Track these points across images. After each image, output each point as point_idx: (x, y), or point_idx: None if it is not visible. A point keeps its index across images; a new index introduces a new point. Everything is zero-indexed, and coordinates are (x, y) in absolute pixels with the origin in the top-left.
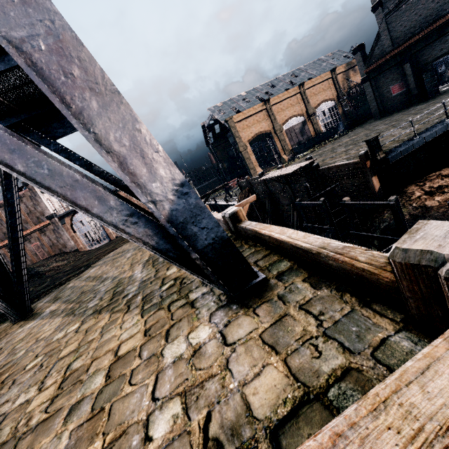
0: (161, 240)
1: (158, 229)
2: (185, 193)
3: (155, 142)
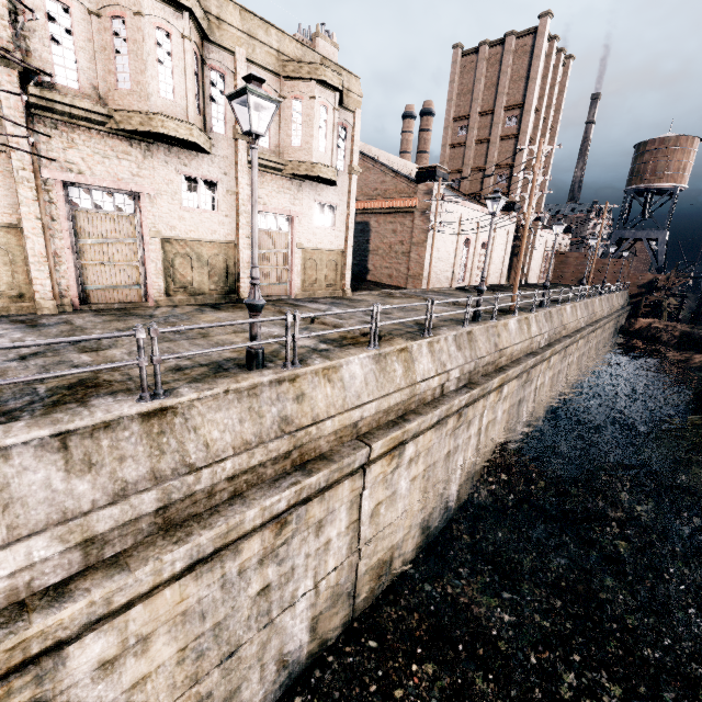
0: (656, 269)
1: (657, 268)
2: (661, 266)
3: (663, 261)
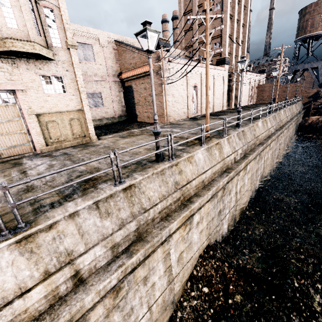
0: (318, 85)
1: (318, 84)
2: (321, 83)
3: None
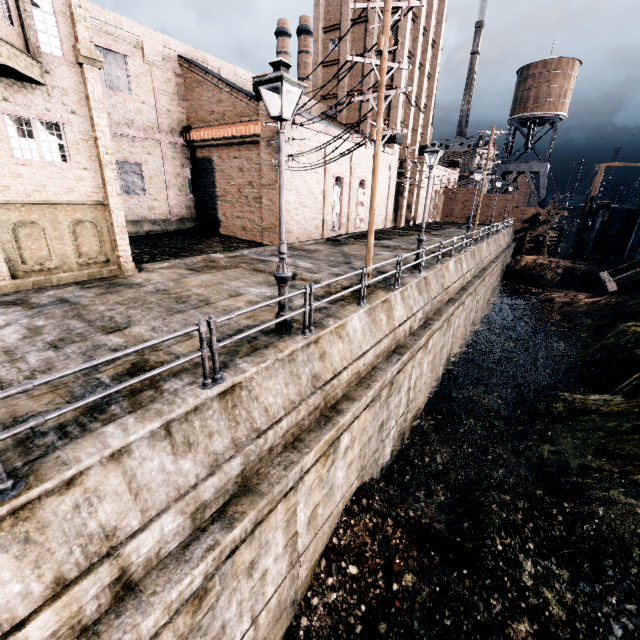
0: (538, 203)
1: (539, 202)
2: (543, 200)
3: (544, 195)
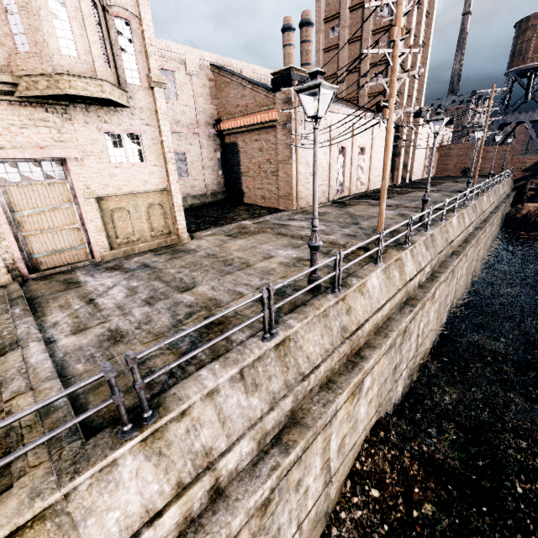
0: None
1: None
2: None
3: None
